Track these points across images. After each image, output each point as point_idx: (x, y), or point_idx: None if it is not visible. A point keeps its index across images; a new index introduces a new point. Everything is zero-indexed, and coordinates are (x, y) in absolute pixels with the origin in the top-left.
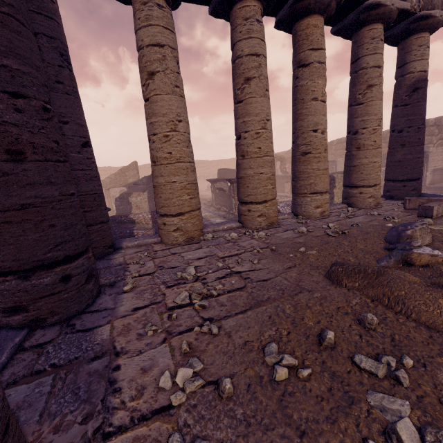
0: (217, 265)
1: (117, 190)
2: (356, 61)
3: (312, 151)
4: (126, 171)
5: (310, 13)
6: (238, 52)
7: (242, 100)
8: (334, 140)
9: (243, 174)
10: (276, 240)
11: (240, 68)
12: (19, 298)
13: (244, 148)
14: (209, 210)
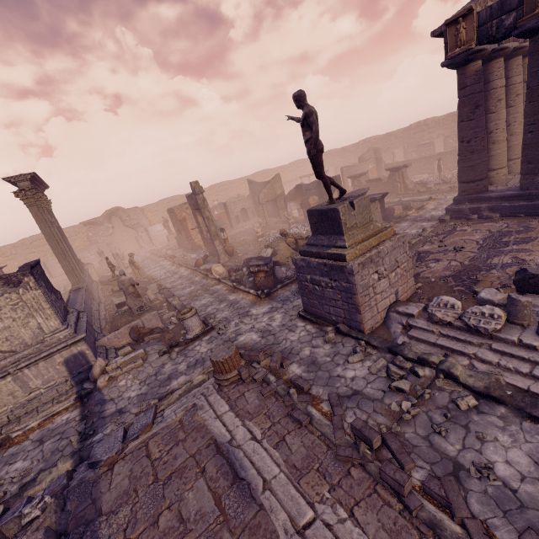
0: None
1: (238, 209)
2: None
3: None
4: (274, 184)
5: None
6: (513, 82)
7: (513, 106)
8: (412, 125)
9: (511, 144)
10: None
11: (514, 90)
12: None
13: (513, 131)
14: None
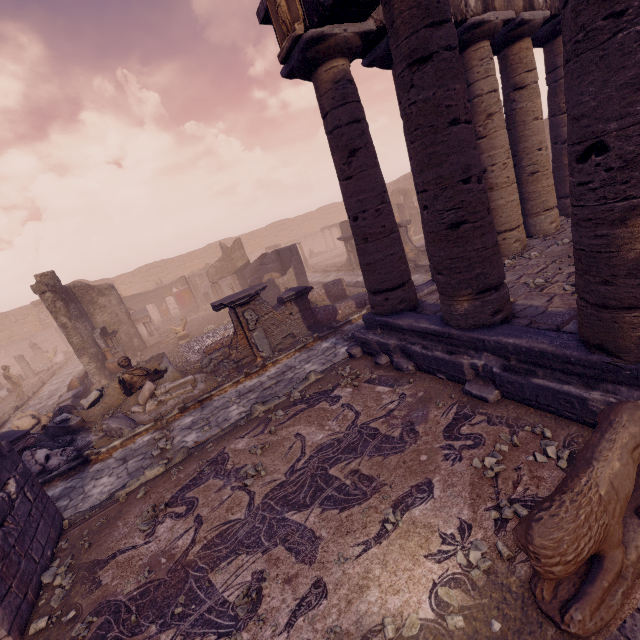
0: (545, 275)
1: (207, 284)
2: (554, 70)
3: (540, 170)
4: (231, 253)
5: (521, 37)
6: (477, 91)
7: (485, 135)
8: None
9: (493, 206)
10: (556, 253)
11: (481, 107)
12: (501, 303)
13: (493, 181)
14: (357, 273)
